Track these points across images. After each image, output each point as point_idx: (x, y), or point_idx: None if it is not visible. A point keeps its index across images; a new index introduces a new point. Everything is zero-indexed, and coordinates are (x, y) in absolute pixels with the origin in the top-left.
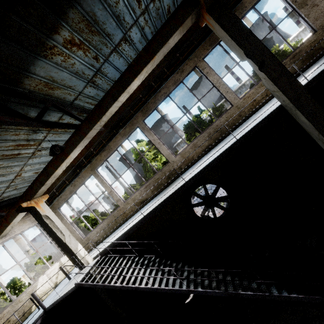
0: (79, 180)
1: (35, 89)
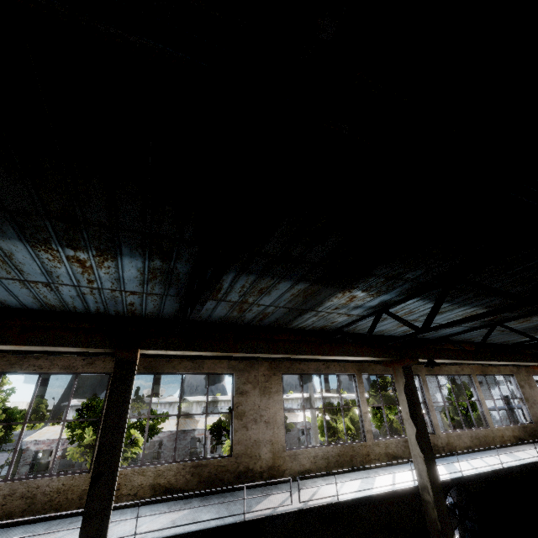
0: None
1: None
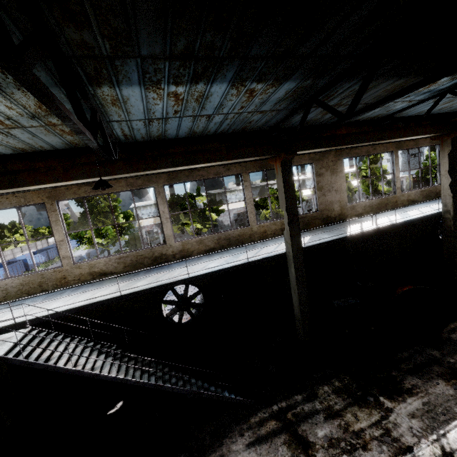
0: (13, 199)
1: (101, 96)
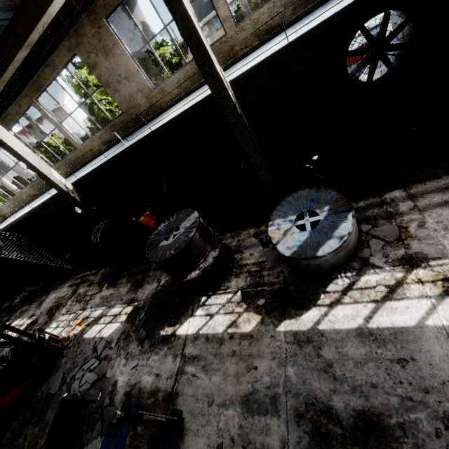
0: None
1: None
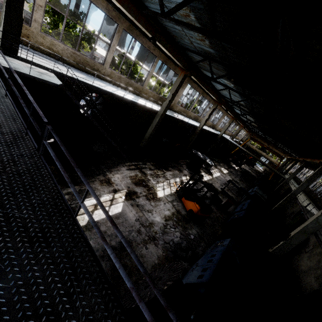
0: None
1: None
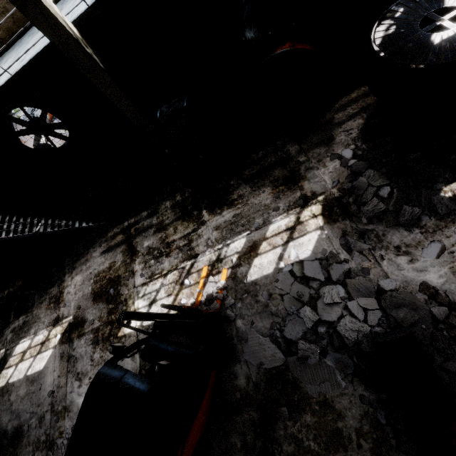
0: None
1: None
